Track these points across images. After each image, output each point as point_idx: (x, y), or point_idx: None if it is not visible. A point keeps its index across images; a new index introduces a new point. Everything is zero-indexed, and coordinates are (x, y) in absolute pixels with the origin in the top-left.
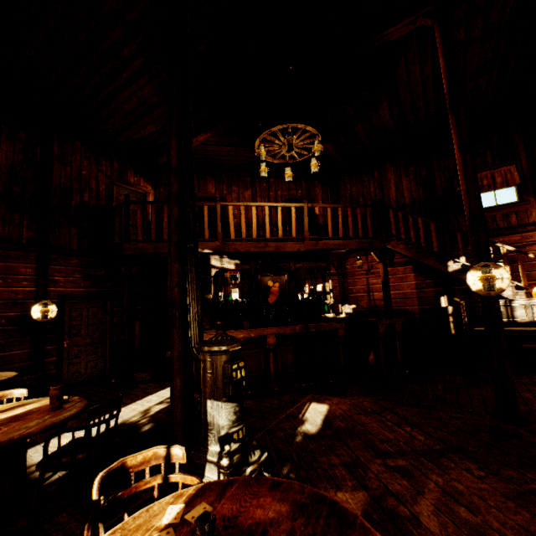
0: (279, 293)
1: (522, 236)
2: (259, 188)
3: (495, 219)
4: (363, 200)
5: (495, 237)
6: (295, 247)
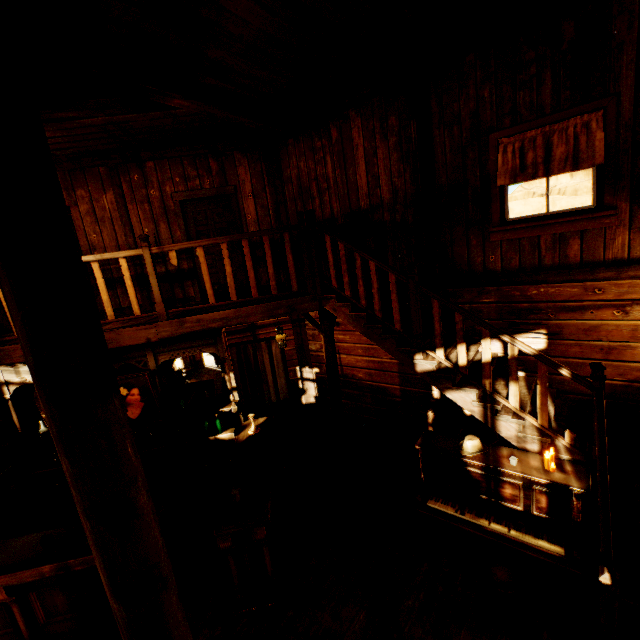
0: (143, 403)
1: (584, 288)
2: (127, 186)
3: (538, 245)
4: (317, 190)
5: (532, 284)
6: (139, 336)
